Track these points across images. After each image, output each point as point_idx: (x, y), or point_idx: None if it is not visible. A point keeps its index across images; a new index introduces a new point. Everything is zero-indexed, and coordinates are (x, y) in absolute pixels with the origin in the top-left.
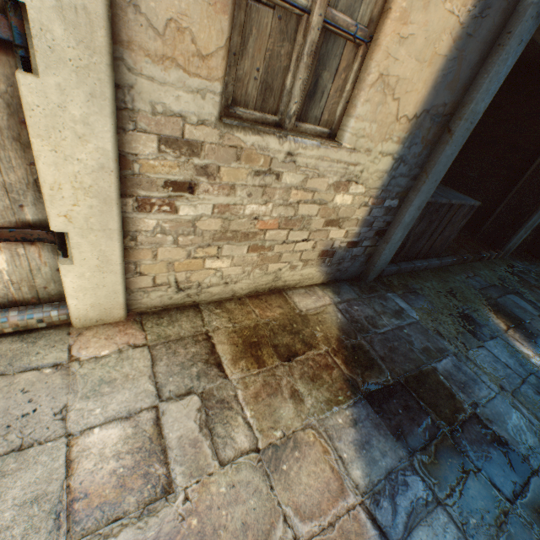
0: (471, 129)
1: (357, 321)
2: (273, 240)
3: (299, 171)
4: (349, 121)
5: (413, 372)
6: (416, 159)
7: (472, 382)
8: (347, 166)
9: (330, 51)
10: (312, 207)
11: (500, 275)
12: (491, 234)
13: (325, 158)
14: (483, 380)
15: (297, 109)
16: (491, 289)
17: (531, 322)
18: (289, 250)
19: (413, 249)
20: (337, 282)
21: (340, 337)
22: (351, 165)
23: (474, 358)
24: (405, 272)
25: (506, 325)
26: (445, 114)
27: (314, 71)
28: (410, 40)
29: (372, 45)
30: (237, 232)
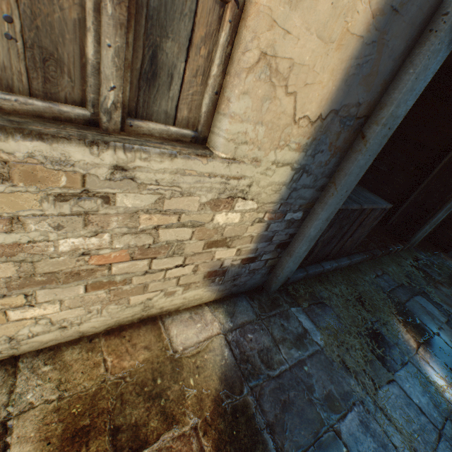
0: (388, 135)
1: (247, 360)
2: (128, 273)
3: (145, 190)
4: (222, 120)
5: (309, 447)
6: (323, 169)
7: (382, 451)
8: (226, 180)
9: (170, 4)
10: (181, 230)
11: (407, 271)
12: (398, 227)
13: (187, 171)
14: (395, 443)
15: (119, 98)
16: (399, 291)
17: (439, 333)
18: (158, 278)
19: (322, 252)
20: (234, 296)
21: (220, 393)
22: (232, 179)
23: (384, 403)
24: (313, 275)
25: (416, 341)
26: (359, 116)
27: (144, 36)
28: (308, 1)
29: (247, 4)
30: (56, 273)
